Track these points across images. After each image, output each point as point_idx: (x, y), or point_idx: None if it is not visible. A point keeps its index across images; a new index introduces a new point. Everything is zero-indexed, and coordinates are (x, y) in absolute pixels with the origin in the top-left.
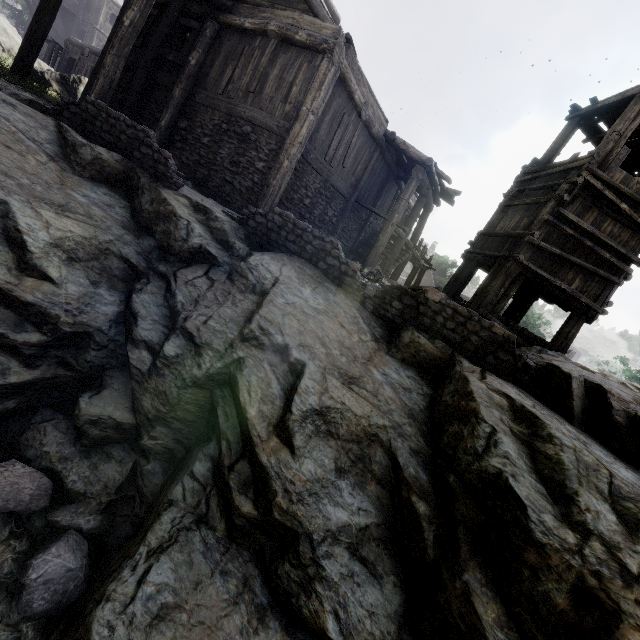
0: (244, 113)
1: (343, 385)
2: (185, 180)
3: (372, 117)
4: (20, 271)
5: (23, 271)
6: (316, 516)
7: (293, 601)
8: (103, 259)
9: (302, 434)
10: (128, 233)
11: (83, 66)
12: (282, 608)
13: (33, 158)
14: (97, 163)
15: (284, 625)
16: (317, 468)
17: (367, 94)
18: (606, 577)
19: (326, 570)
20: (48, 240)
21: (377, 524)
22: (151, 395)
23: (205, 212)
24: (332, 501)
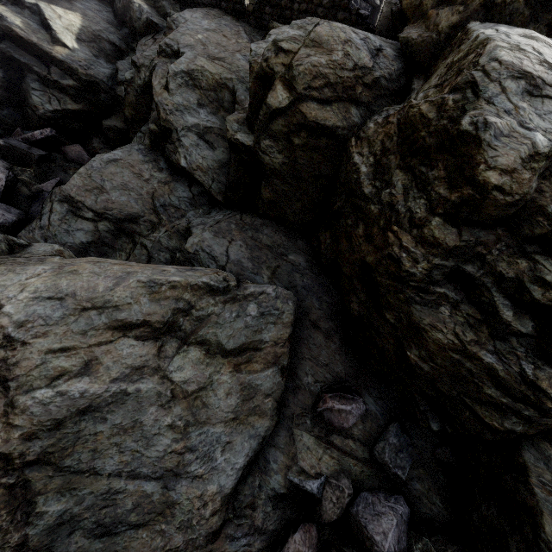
0: None
1: (207, 60)
2: None
3: None
4: (53, 43)
5: (54, 43)
6: (180, 120)
7: (170, 159)
8: (99, 43)
9: (174, 83)
10: (112, 27)
11: None
12: (170, 168)
13: None
14: None
15: (171, 174)
16: (184, 101)
17: None
18: (269, 58)
19: (183, 142)
20: (62, 25)
21: (220, 129)
22: (127, 107)
23: None
24: (191, 116)
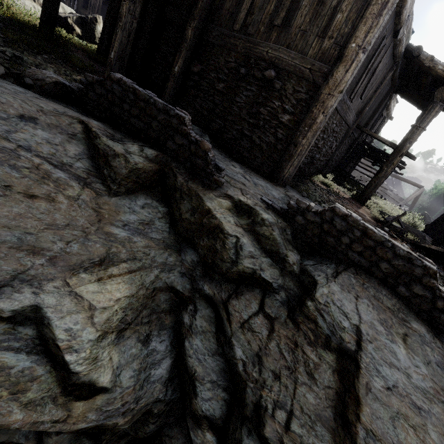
0: (266, 53)
1: None
2: (203, 136)
3: (405, 33)
4: (67, 394)
5: (70, 392)
6: None
7: None
8: (150, 302)
9: None
10: (170, 252)
11: (96, 1)
12: None
13: (63, 196)
14: (132, 174)
15: None
16: None
17: (411, 4)
18: None
19: None
20: (94, 336)
21: None
22: None
23: (249, 213)
24: None
